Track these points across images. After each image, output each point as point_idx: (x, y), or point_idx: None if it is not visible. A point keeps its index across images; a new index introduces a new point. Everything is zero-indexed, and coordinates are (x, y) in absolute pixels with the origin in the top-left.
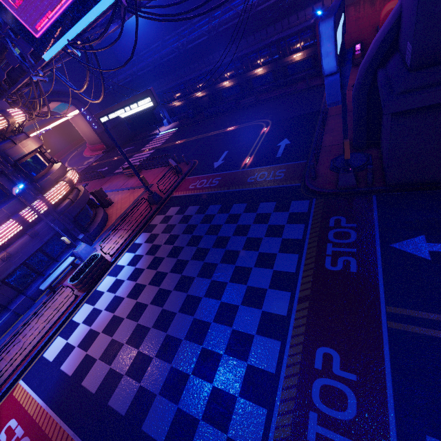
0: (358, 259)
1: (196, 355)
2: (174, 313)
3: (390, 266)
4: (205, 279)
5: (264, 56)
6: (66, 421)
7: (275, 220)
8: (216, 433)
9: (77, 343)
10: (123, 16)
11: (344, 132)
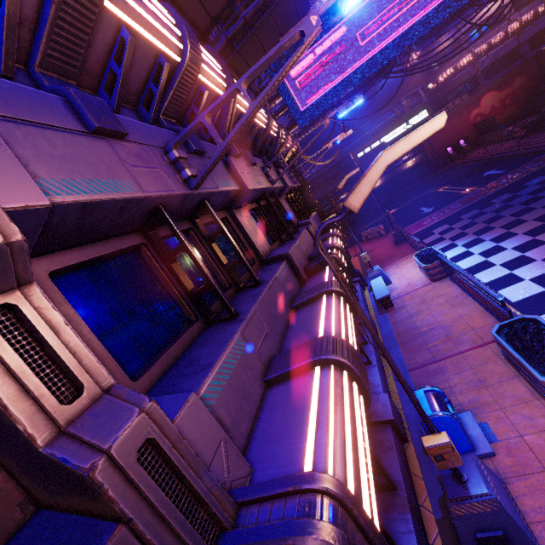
0: None
1: None
2: None
3: None
4: None
5: None
6: None
7: None
8: None
9: None
10: (390, 72)
11: None
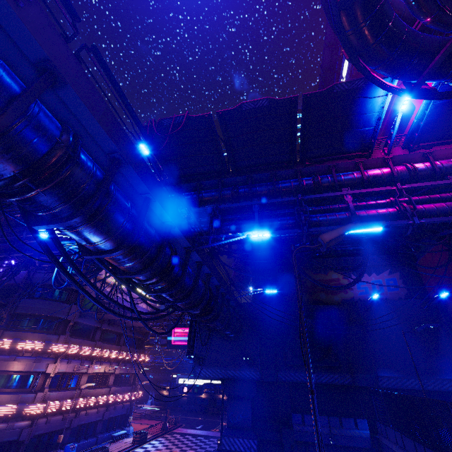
0: None
1: None
2: None
3: None
4: (203, 449)
5: None
6: None
7: None
8: None
9: None
10: None
11: None
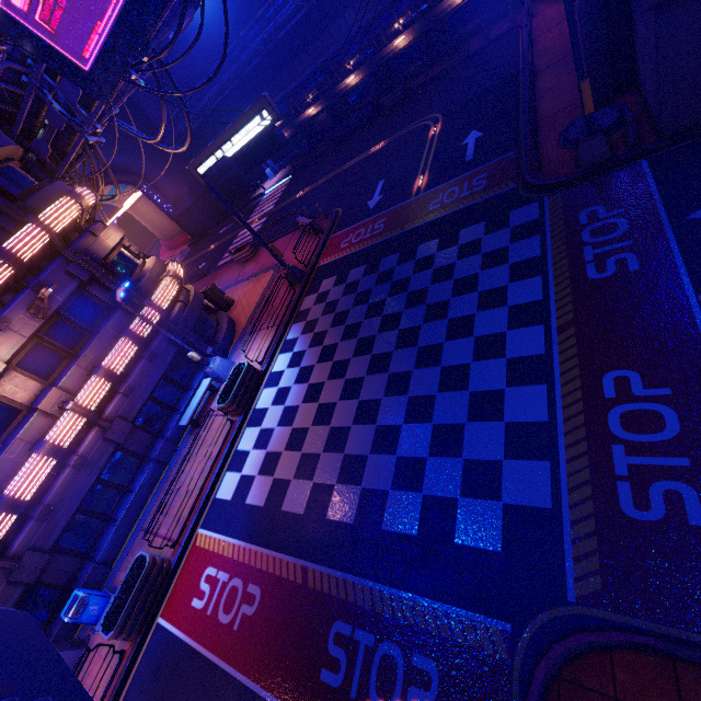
0: (638, 252)
1: (428, 435)
2: (378, 400)
3: (692, 244)
4: (409, 349)
5: (404, 12)
6: (279, 550)
7: (491, 245)
8: (485, 504)
9: (256, 471)
10: None
11: (577, 69)
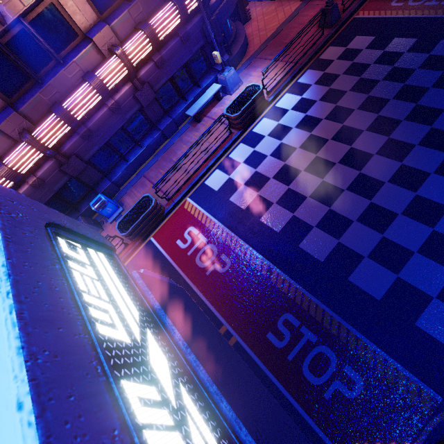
0: None
1: (424, 235)
2: (381, 181)
3: None
4: (435, 151)
5: None
6: (251, 245)
7: None
8: None
9: (243, 181)
10: None
11: None
